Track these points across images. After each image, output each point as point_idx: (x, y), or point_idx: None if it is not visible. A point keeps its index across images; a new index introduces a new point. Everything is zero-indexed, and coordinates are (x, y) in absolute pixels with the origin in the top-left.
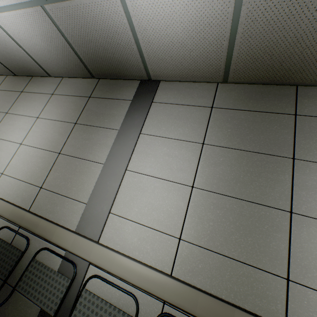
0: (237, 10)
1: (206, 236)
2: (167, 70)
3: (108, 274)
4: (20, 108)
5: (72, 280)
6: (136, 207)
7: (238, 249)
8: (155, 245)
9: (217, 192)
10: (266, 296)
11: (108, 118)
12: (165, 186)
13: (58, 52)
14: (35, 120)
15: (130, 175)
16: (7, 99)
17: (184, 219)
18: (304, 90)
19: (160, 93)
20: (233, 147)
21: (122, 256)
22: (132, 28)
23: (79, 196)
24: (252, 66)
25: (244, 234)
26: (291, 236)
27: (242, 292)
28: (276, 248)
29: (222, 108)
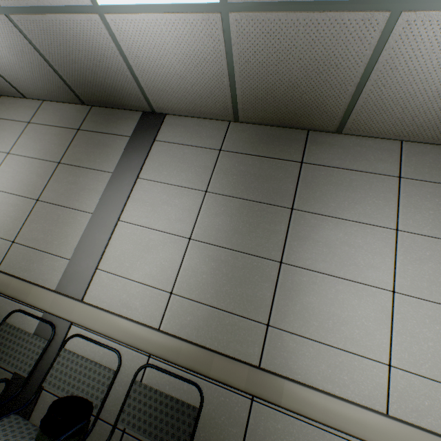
0: (230, 49)
1: (198, 289)
2: (171, 102)
3: (92, 333)
4: None
5: (50, 341)
6: (128, 261)
7: (227, 300)
8: (145, 301)
9: (214, 244)
10: (247, 341)
11: (101, 158)
12: (161, 239)
13: (33, 69)
14: (5, 157)
15: (123, 226)
16: None
17: (178, 273)
18: (314, 136)
19: (164, 130)
20: (236, 196)
21: (107, 313)
22: (123, 53)
23: (61, 252)
24: (260, 107)
25: (235, 285)
26: (278, 285)
27: (225, 340)
28: (262, 297)
29: (231, 152)
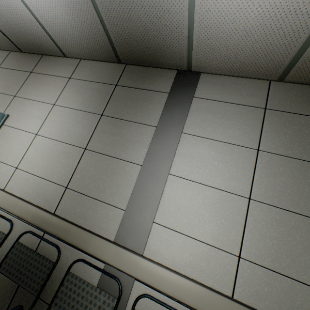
0: None
1: (270, 256)
2: (215, 61)
3: (157, 292)
4: (31, 91)
5: (119, 299)
6: (185, 217)
7: (308, 273)
8: (210, 263)
9: (278, 206)
10: None
11: (141, 112)
12: (216, 196)
13: (83, 29)
14: (52, 107)
15: (174, 180)
16: (13, 79)
17: (242, 235)
18: None
19: (201, 87)
20: (293, 156)
21: (174, 274)
22: (191, 7)
23: (113, 201)
24: None
25: None
26: None
27: None
28: None
29: (277, 111)
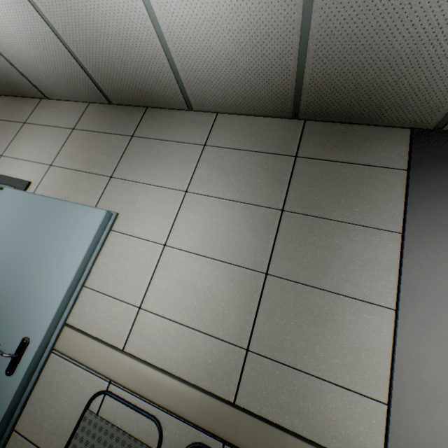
0: None
1: None
2: None
3: None
4: (138, 168)
5: None
6: None
7: None
8: None
9: None
10: None
11: (360, 205)
12: None
13: (253, 66)
14: (183, 197)
15: None
16: (102, 148)
17: None
18: None
19: None
20: None
21: None
22: None
23: (354, 382)
24: None
25: None
26: None
27: None
28: None
29: None
